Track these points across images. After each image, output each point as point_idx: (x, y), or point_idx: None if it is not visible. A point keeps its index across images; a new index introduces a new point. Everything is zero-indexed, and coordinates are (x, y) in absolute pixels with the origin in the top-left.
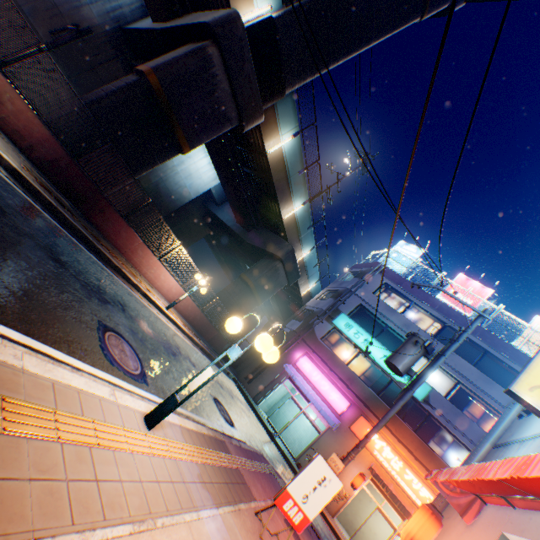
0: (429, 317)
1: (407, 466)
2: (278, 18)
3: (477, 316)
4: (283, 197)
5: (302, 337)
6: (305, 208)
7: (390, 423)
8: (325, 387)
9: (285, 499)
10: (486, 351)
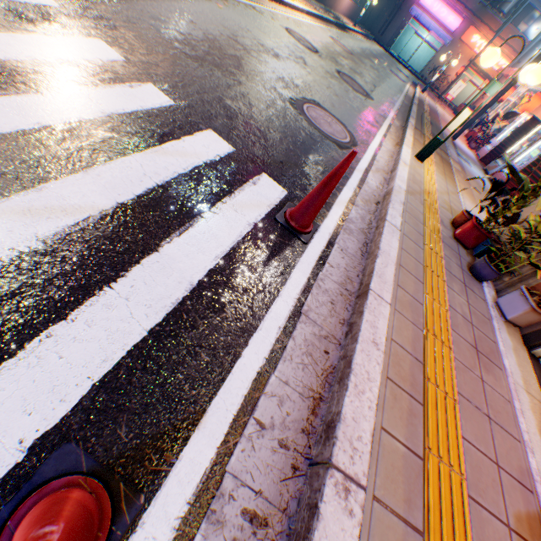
0: None
1: None
2: None
3: None
4: None
5: None
6: None
7: (491, 26)
8: (443, 15)
9: (447, 96)
10: None
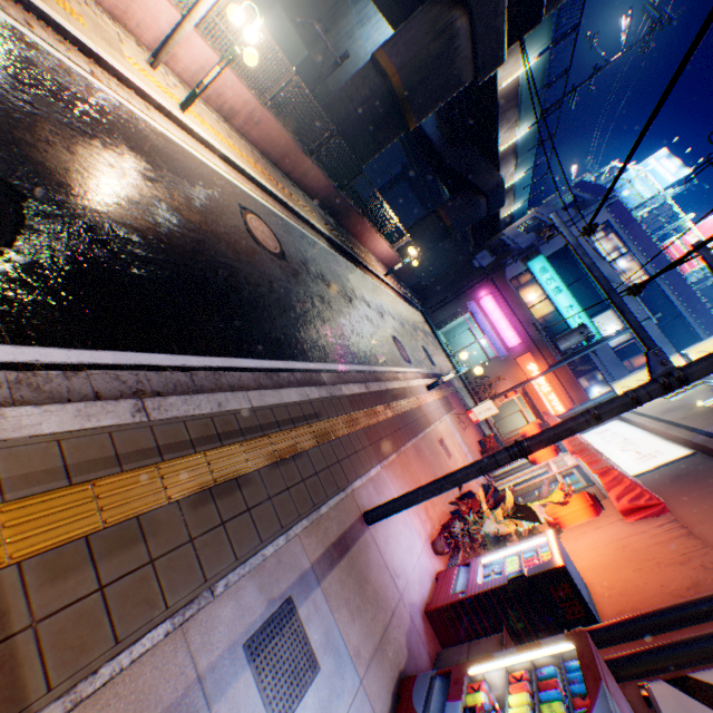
0: (639, 270)
1: (553, 391)
2: None
3: (646, 319)
4: (506, 127)
5: (490, 277)
6: (530, 131)
7: (551, 362)
8: (501, 326)
9: (470, 413)
10: (680, 315)
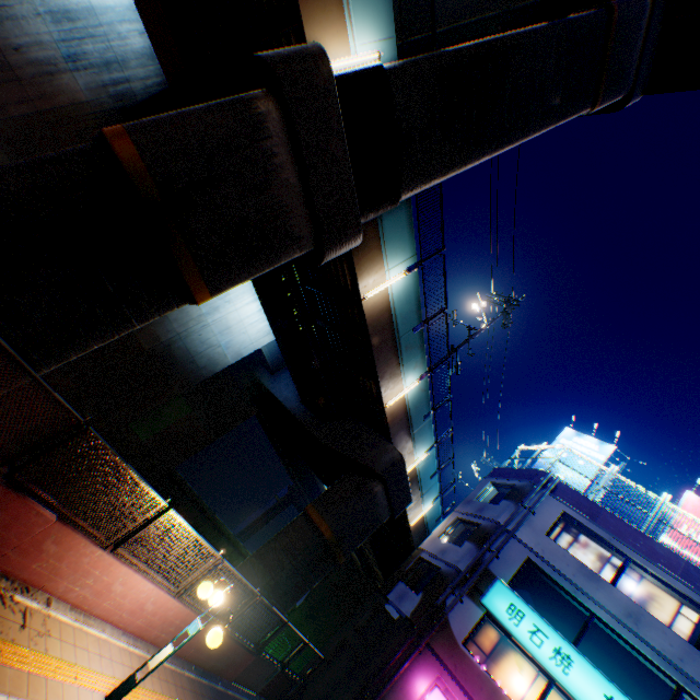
0: (667, 592)
1: None
2: (393, 69)
3: None
4: (387, 369)
5: (426, 638)
6: (420, 385)
7: None
8: None
9: None
10: None
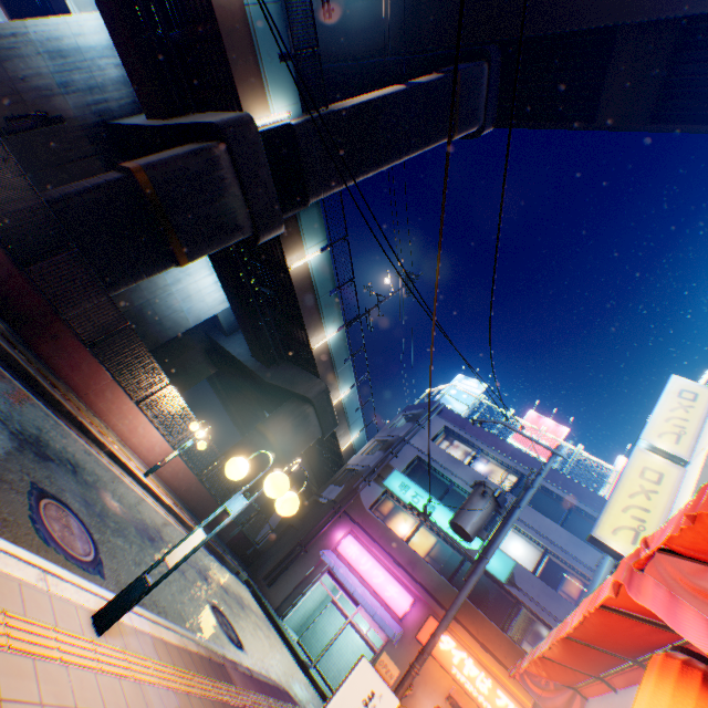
0: (501, 467)
1: (499, 684)
2: (298, 125)
3: (550, 454)
4: (312, 321)
5: (344, 507)
6: (340, 336)
7: (469, 622)
8: (379, 579)
9: None
10: (572, 504)
